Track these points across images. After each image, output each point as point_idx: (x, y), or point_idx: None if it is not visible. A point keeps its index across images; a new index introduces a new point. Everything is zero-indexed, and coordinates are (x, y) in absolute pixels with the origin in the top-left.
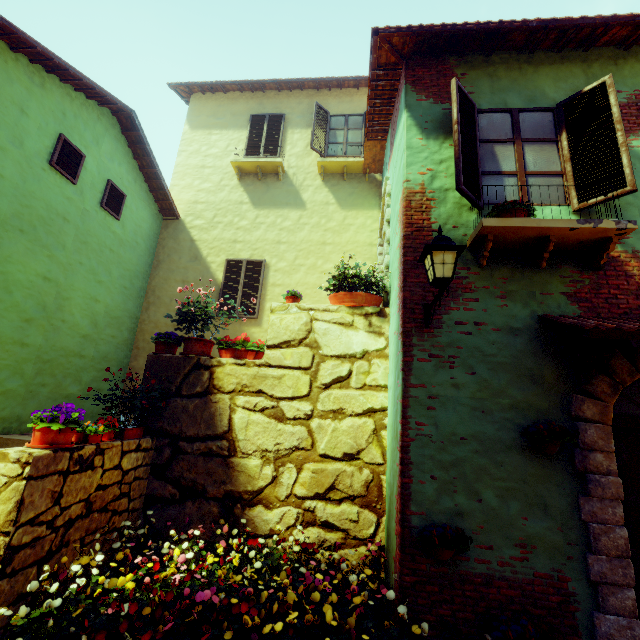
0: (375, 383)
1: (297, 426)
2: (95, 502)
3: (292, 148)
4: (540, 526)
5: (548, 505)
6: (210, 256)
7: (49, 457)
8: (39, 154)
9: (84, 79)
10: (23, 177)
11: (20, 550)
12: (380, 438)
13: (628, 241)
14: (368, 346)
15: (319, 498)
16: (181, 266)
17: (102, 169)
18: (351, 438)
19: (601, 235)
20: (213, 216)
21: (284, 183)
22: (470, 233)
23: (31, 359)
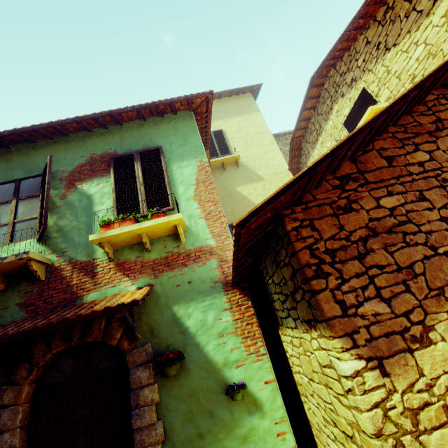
0: None
1: None
2: None
3: None
4: None
5: None
6: None
7: None
8: None
9: None
10: None
11: None
12: None
13: (68, 253)
14: None
15: None
16: None
17: None
18: None
19: (20, 263)
20: None
21: None
22: None
23: None
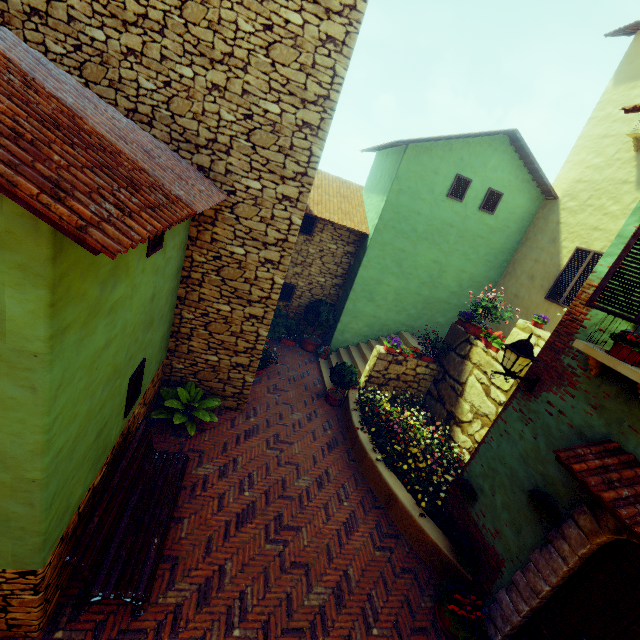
0: None
1: (492, 404)
2: (401, 377)
3: None
4: (510, 535)
5: (521, 533)
6: (565, 241)
7: (385, 354)
8: (442, 193)
9: (472, 135)
10: (431, 210)
11: (373, 377)
12: None
13: None
14: None
15: None
16: (539, 246)
17: (485, 182)
18: None
19: None
20: (587, 198)
21: None
22: (610, 342)
23: (421, 301)
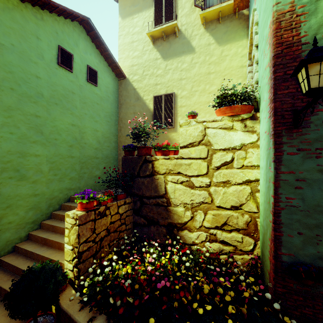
0: (250, 164)
1: (202, 191)
2: (110, 229)
3: (182, 10)
4: None
5: None
6: (144, 96)
7: (85, 215)
8: (52, 60)
9: (59, 6)
10: (49, 75)
11: (84, 253)
12: (255, 197)
13: None
14: (244, 141)
15: (218, 229)
16: (131, 105)
17: (83, 60)
18: (235, 197)
19: None
20: (142, 72)
21: (180, 38)
22: None
23: (77, 163)
